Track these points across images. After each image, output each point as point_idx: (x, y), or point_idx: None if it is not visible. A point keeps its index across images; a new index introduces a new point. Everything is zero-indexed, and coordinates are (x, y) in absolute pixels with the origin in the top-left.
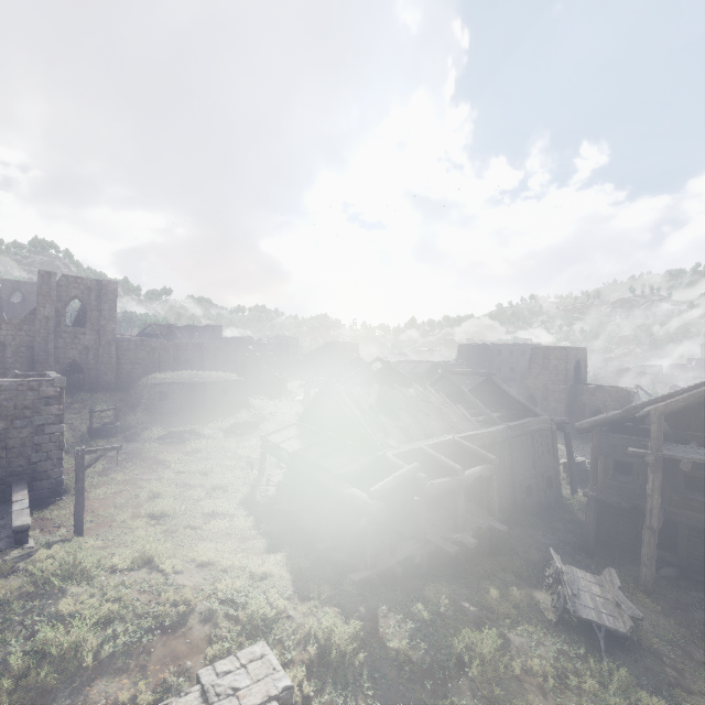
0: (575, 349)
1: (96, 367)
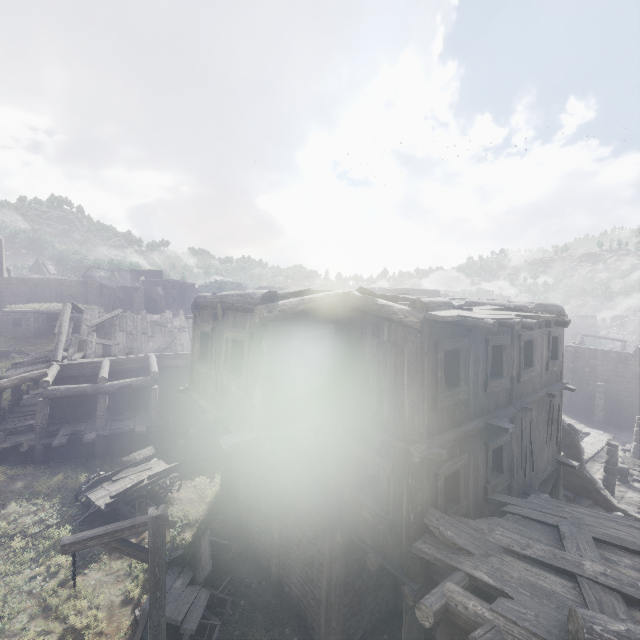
0: (422, 291)
1: None
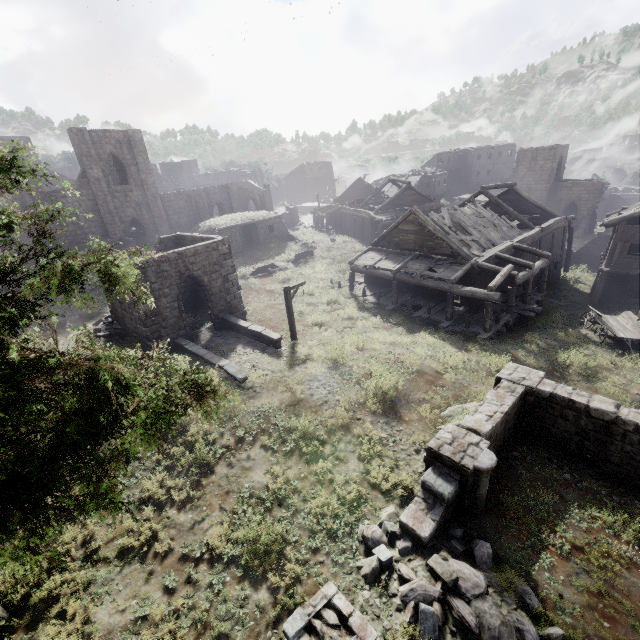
0: (561, 148)
1: (151, 221)
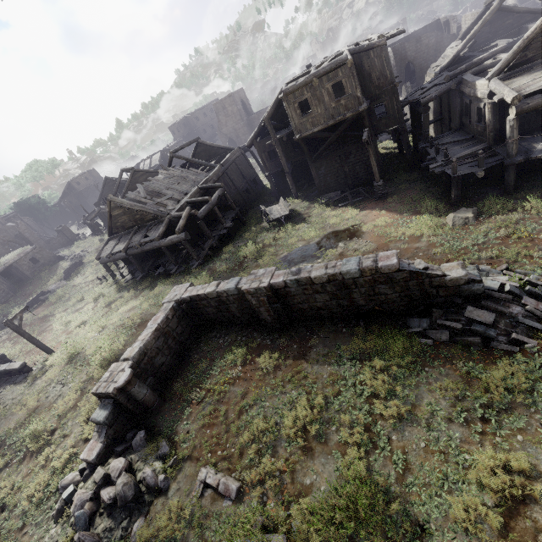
0: (237, 93)
1: None
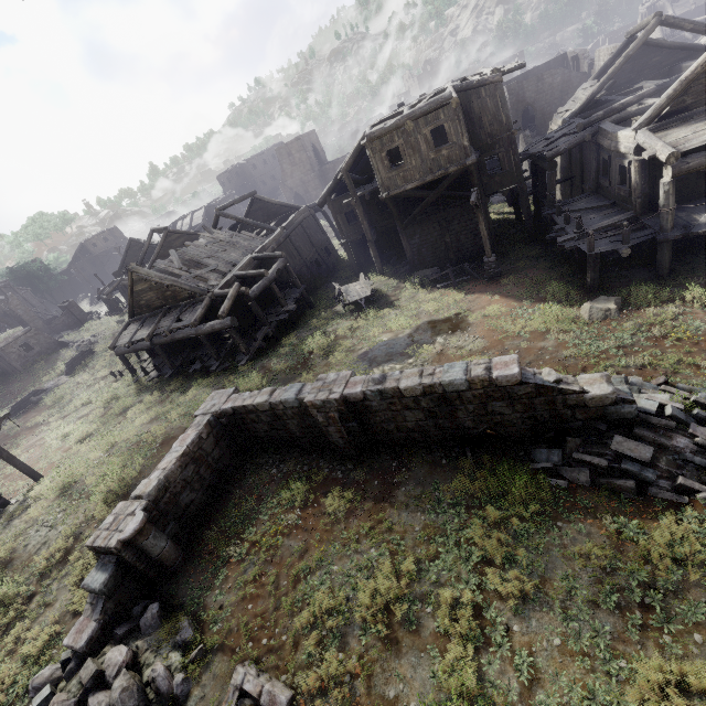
0: (307, 136)
1: None
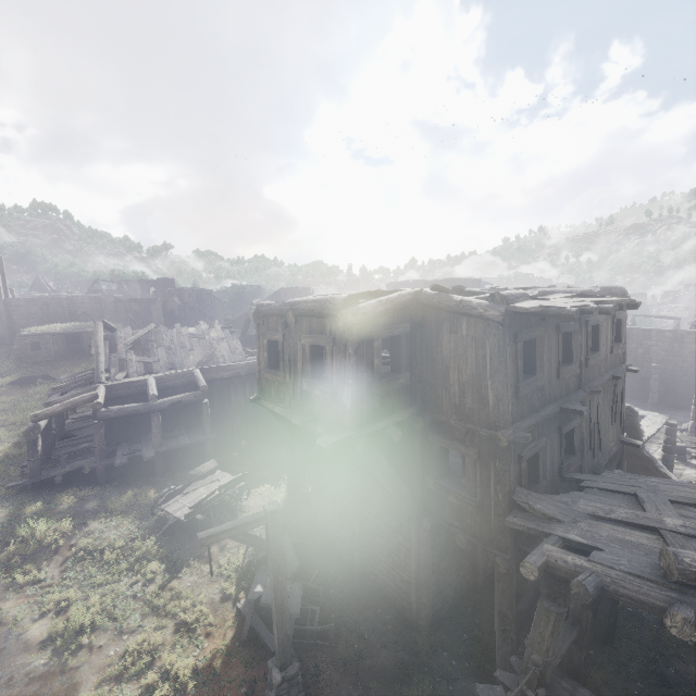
0: (462, 281)
1: None
